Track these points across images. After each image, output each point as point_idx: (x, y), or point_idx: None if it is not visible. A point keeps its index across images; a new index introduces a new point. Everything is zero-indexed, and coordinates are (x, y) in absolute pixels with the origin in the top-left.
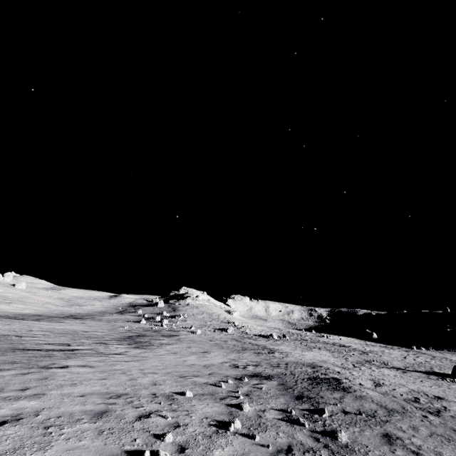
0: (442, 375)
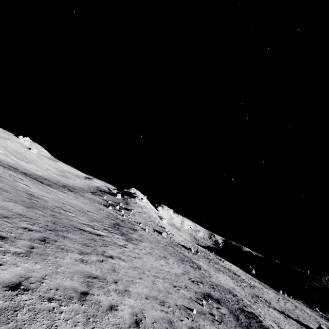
0: (309, 328)
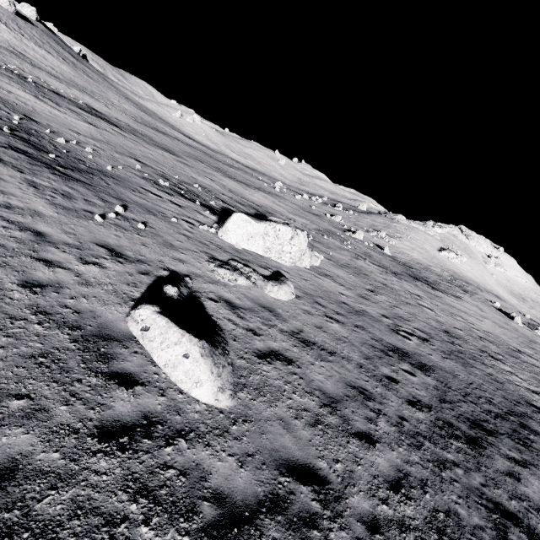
0: None
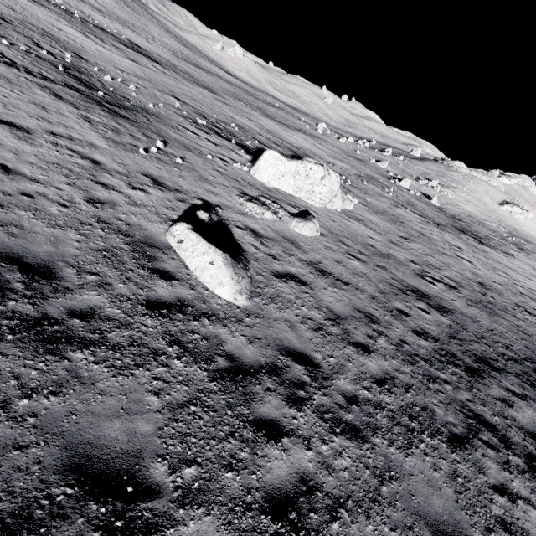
0: None
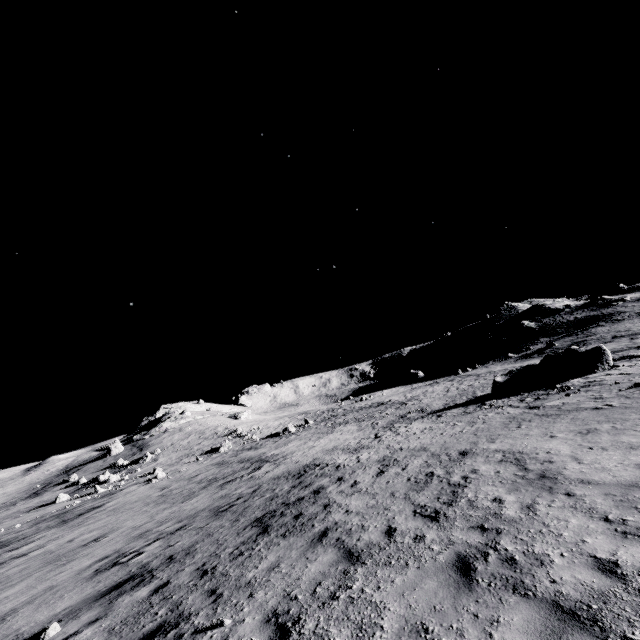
0: (483, 399)
